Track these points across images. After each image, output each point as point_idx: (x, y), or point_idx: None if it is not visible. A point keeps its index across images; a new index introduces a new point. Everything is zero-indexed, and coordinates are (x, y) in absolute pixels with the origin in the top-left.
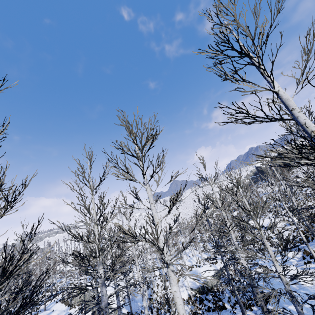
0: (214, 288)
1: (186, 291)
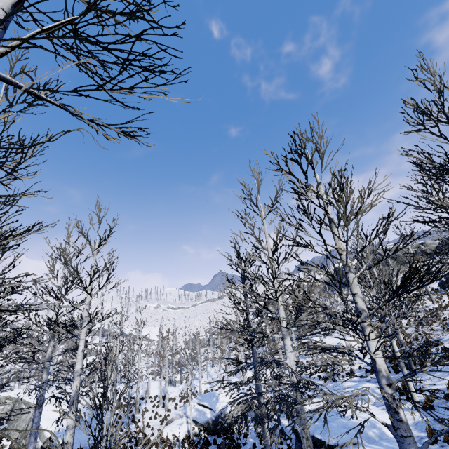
0: (235, 427)
1: (185, 425)
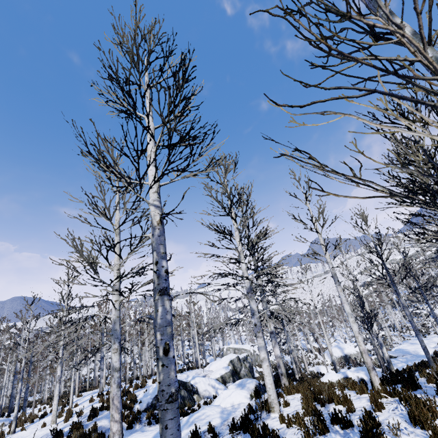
0: (358, 360)
1: (330, 358)
